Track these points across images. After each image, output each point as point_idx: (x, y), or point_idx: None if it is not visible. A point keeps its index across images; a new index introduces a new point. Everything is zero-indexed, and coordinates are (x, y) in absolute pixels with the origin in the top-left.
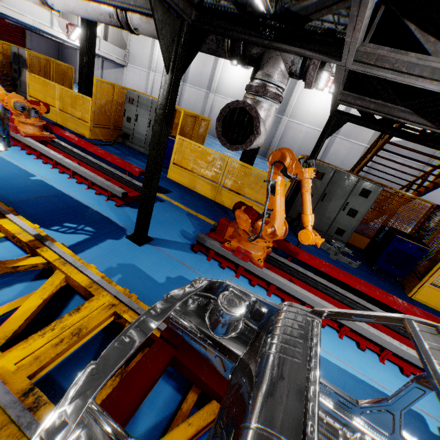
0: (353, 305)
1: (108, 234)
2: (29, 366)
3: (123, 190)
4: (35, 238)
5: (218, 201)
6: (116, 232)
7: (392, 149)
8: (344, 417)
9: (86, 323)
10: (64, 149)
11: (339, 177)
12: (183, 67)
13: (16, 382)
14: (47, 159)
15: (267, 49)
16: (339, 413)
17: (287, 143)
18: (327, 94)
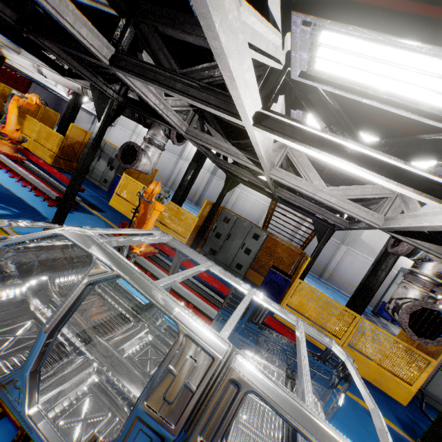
0: (207, 296)
1: (30, 217)
2: None
3: (58, 195)
4: None
5: None
6: (38, 218)
7: None
8: (135, 313)
9: None
10: (23, 163)
11: (240, 222)
12: (110, 121)
13: None
14: (4, 166)
15: (154, 122)
16: (133, 311)
17: (237, 209)
18: None
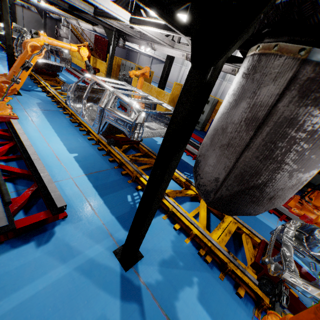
0: None
1: None
2: (222, 242)
3: None
4: (186, 180)
5: None
6: None
7: None
8: None
9: (230, 228)
10: None
11: None
12: None
13: (222, 247)
14: None
15: None
16: None
17: None
18: None
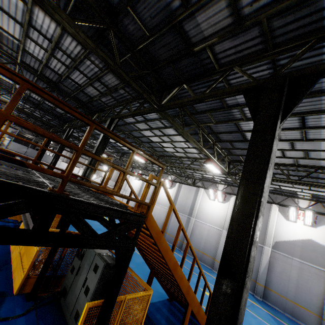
0: None
1: None
2: None
3: None
4: None
5: (13, 265)
6: None
7: (283, 249)
8: None
9: None
10: None
11: (89, 251)
12: None
13: None
14: None
15: None
16: None
17: (195, 238)
18: (218, 202)
